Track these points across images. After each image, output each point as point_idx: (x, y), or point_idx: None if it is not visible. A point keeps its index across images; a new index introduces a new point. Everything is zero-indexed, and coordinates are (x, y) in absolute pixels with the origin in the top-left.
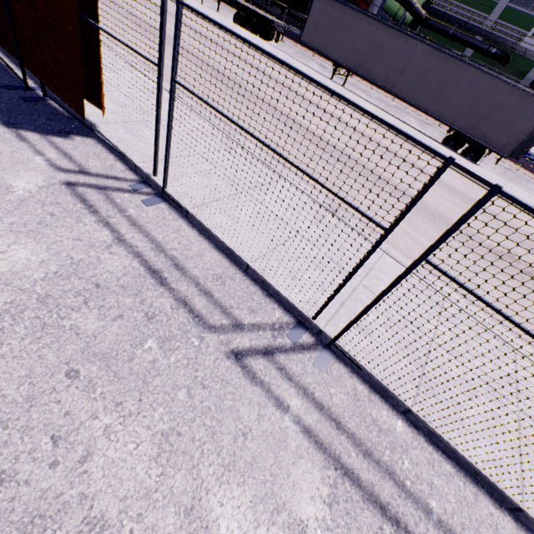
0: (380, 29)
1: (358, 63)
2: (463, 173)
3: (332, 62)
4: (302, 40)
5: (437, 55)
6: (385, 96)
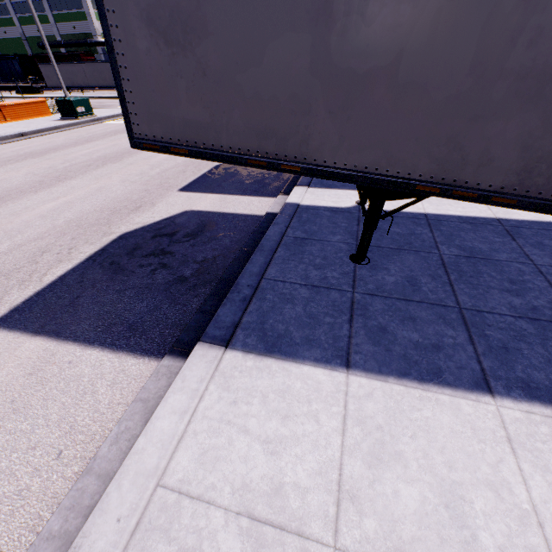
0: (68, 66)
1: (72, 83)
2: (108, 99)
3: (85, 90)
4: (49, 86)
5: (90, 65)
6: (112, 92)
